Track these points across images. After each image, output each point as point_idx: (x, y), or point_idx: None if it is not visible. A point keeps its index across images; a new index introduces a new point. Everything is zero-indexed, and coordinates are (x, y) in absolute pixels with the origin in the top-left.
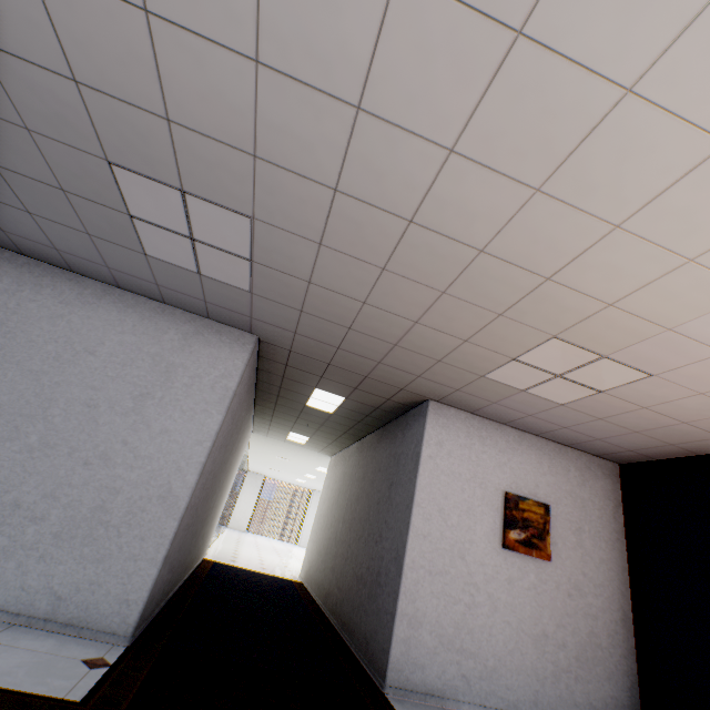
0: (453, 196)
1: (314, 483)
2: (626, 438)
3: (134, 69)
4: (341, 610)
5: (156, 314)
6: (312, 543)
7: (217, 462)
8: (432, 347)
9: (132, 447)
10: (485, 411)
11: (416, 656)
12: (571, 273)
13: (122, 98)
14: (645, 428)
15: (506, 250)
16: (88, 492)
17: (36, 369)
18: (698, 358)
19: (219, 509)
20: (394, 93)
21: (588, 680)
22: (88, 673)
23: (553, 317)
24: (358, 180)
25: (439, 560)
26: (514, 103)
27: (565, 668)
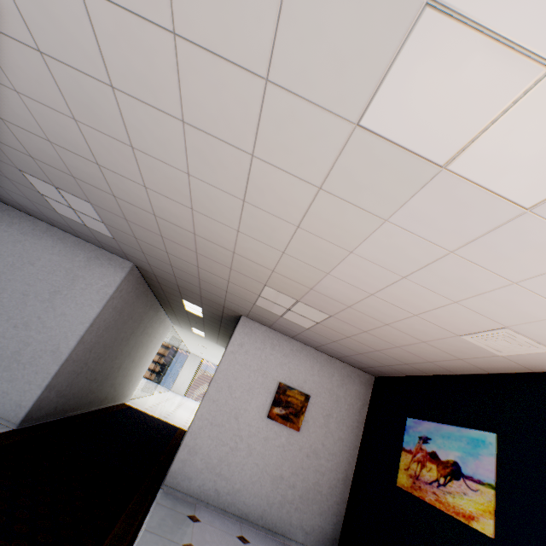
0: (162, 206)
1: None
2: (360, 357)
3: (9, 136)
4: None
5: (75, 245)
6: None
7: (108, 337)
8: (217, 282)
9: (43, 321)
10: (275, 327)
11: (188, 471)
12: (241, 251)
13: (10, 146)
14: (362, 352)
15: (204, 235)
16: (13, 342)
17: None
18: (341, 308)
19: (135, 372)
20: (107, 161)
21: (305, 512)
22: None
23: (255, 274)
24: (120, 193)
25: (220, 417)
26: (153, 172)
27: (290, 500)
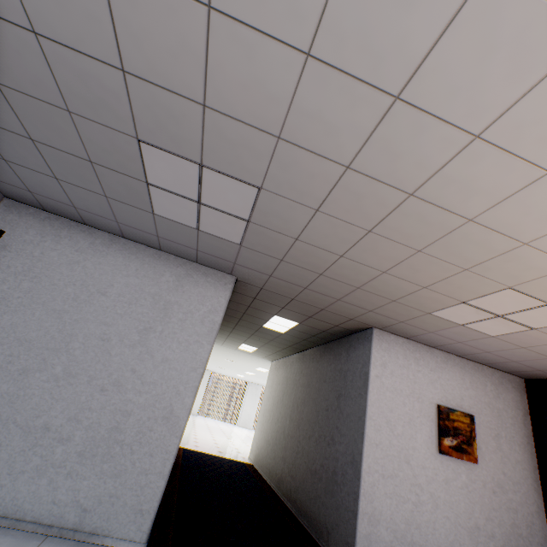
0: (461, 175)
1: (251, 377)
2: (540, 362)
3: (183, 60)
4: (296, 497)
5: (154, 259)
6: (259, 432)
7: None
8: (391, 291)
9: (139, 375)
10: (420, 337)
11: None
12: None
13: (164, 85)
14: None
15: (494, 220)
16: (105, 414)
17: (58, 309)
18: None
19: None
20: (438, 85)
21: None
22: None
23: (515, 273)
24: (373, 159)
25: (390, 465)
26: None
27: None
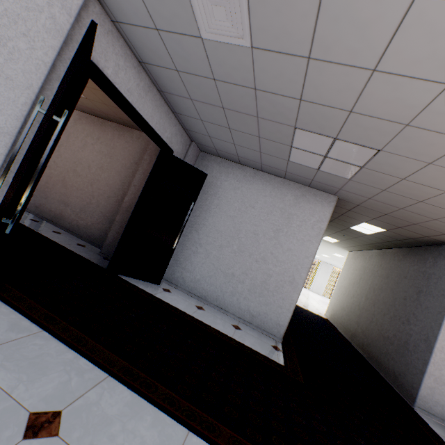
0: None
1: (325, 258)
2: None
3: (343, 93)
4: (367, 349)
5: (280, 185)
6: (334, 300)
7: None
8: None
9: (275, 256)
10: None
11: (438, 398)
12: None
13: (325, 104)
14: None
15: None
16: (258, 274)
17: (231, 215)
18: None
19: None
20: None
21: None
22: (277, 353)
23: None
24: None
25: None
26: None
27: None
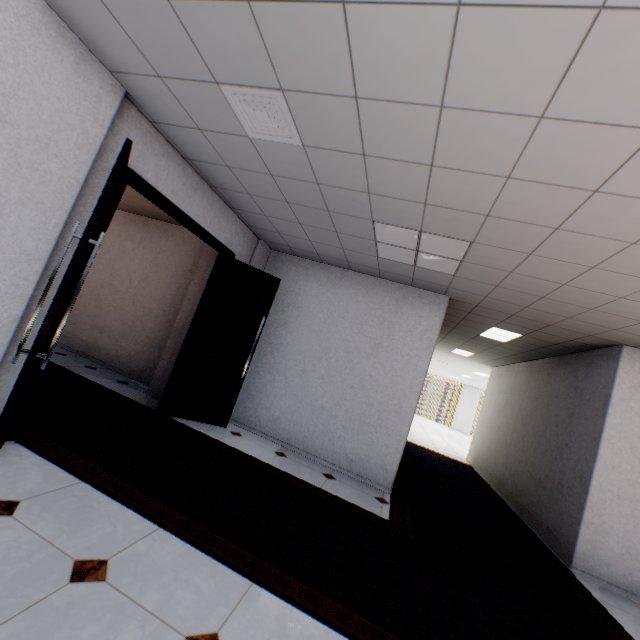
0: None
1: (467, 380)
2: None
3: (411, 186)
4: (517, 499)
5: (375, 286)
6: (477, 437)
7: None
8: (636, 313)
9: (374, 379)
10: None
11: (601, 555)
12: None
13: (396, 197)
14: None
15: None
16: (355, 404)
17: (316, 330)
18: None
19: None
20: (635, 183)
21: None
22: (382, 505)
23: None
24: (582, 223)
25: (629, 489)
26: None
27: None
